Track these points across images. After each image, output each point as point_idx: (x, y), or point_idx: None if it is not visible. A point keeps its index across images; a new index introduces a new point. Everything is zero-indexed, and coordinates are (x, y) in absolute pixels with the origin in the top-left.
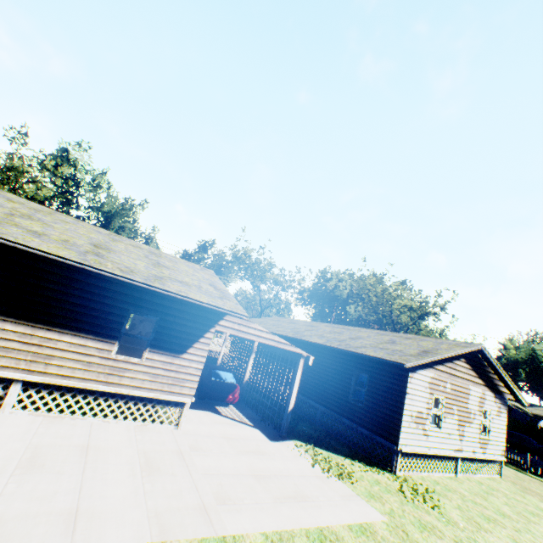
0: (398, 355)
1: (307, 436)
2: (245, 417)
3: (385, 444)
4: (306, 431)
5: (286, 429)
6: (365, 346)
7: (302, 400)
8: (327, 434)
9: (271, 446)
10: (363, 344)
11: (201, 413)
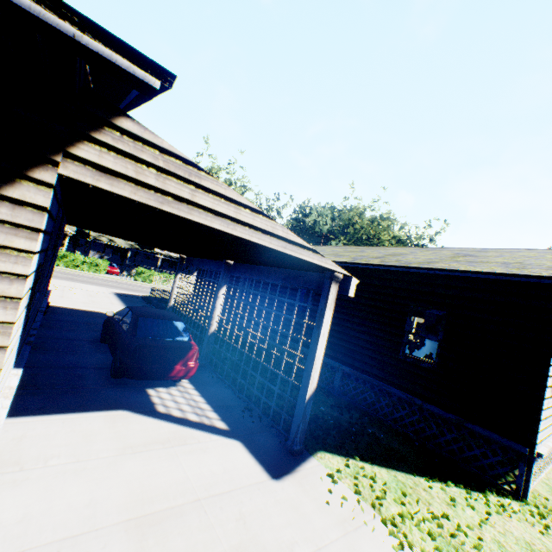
0: (536, 268)
1: (336, 432)
2: (211, 409)
3: (495, 440)
4: (330, 418)
5: (302, 436)
6: (435, 261)
7: (306, 355)
8: (361, 415)
9: (277, 509)
10: (427, 259)
11: (95, 423)
